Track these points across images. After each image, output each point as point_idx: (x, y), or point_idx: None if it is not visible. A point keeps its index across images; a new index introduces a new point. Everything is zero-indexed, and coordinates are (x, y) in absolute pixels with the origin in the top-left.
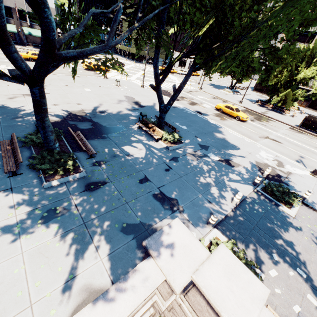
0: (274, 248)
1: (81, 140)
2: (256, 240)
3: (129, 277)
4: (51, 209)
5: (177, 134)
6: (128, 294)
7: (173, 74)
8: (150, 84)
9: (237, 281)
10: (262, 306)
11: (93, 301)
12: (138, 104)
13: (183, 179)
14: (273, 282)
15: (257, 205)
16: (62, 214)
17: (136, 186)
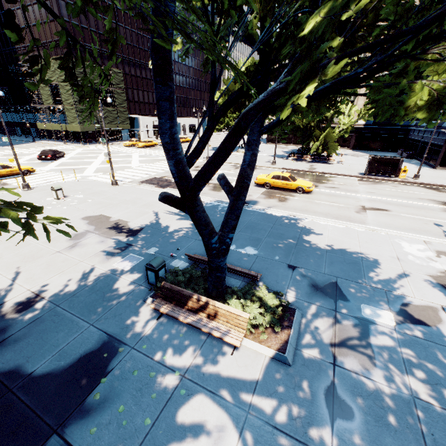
0: None
1: None
2: None
3: None
4: None
5: (264, 288)
6: None
7: (153, 147)
8: (163, 196)
9: None
10: None
11: None
12: (125, 229)
13: None
14: None
15: None
16: None
17: None
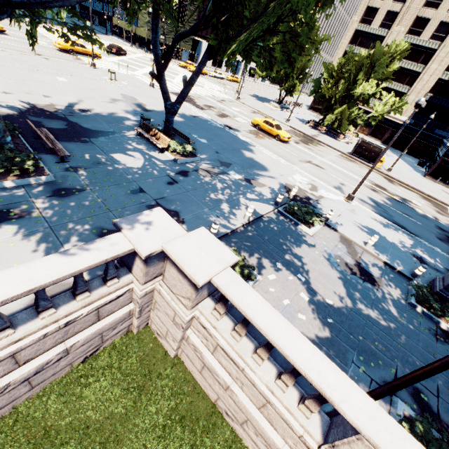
0: (280, 259)
1: (48, 139)
2: (263, 252)
3: (92, 244)
4: (2, 211)
5: (191, 147)
6: (89, 254)
7: (202, 75)
8: (151, 72)
9: (208, 250)
10: (227, 266)
11: (48, 256)
12: (142, 107)
13: (190, 193)
14: (269, 284)
15: (274, 223)
16: (18, 217)
17: (125, 196)
